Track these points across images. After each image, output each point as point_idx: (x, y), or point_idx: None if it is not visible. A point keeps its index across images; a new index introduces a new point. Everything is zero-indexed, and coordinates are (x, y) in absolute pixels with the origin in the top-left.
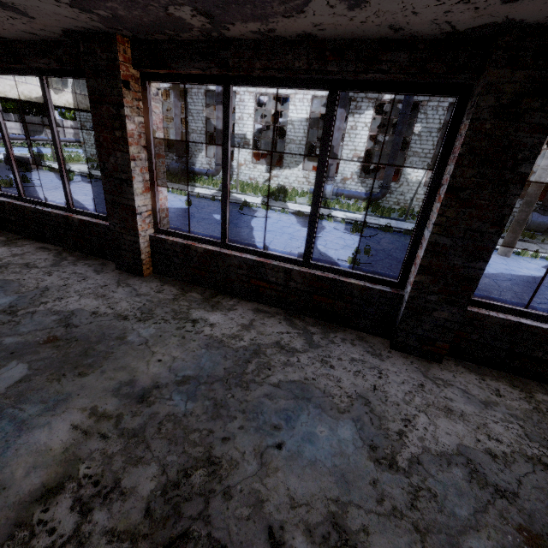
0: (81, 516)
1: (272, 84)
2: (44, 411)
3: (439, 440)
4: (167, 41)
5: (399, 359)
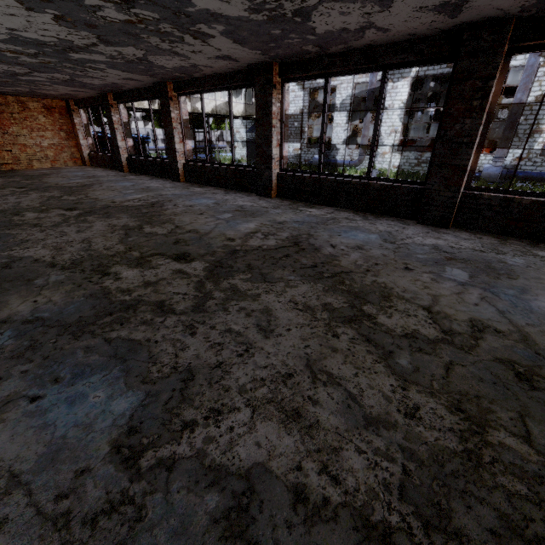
0: None
1: None
2: (520, 293)
3: None
4: None
5: None
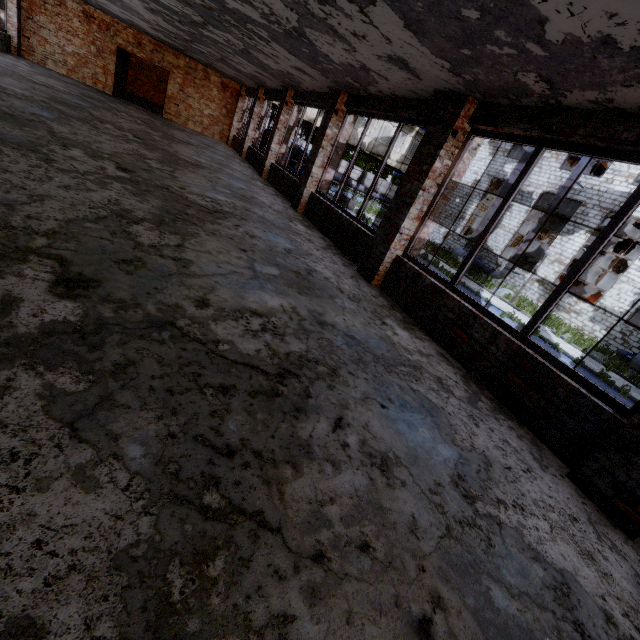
0: (261, 330)
1: (588, 152)
2: (274, 291)
3: (544, 546)
4: (507, 105)
5: (568, 488)
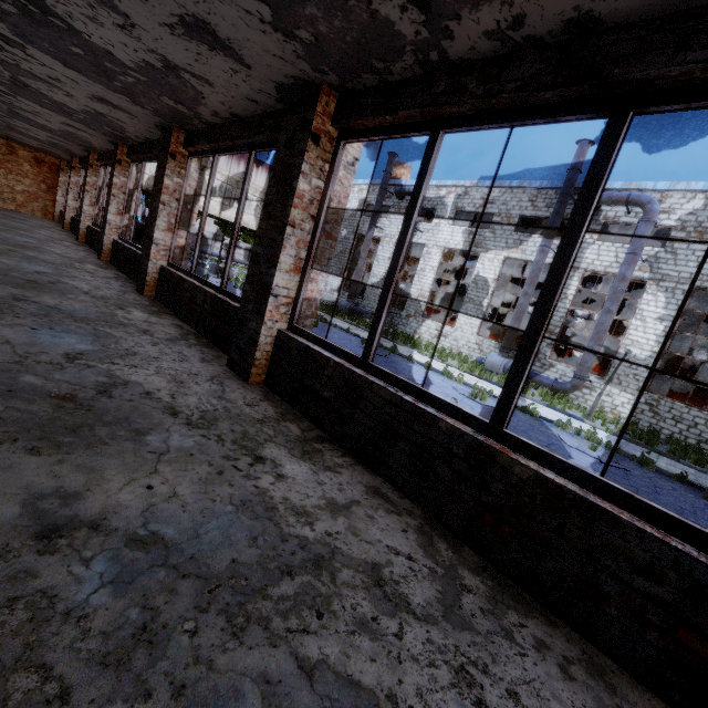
0: None
1: (230, 151)
2: None
3: (131, 375)
4: (196, 130)
5: (218, 368)
